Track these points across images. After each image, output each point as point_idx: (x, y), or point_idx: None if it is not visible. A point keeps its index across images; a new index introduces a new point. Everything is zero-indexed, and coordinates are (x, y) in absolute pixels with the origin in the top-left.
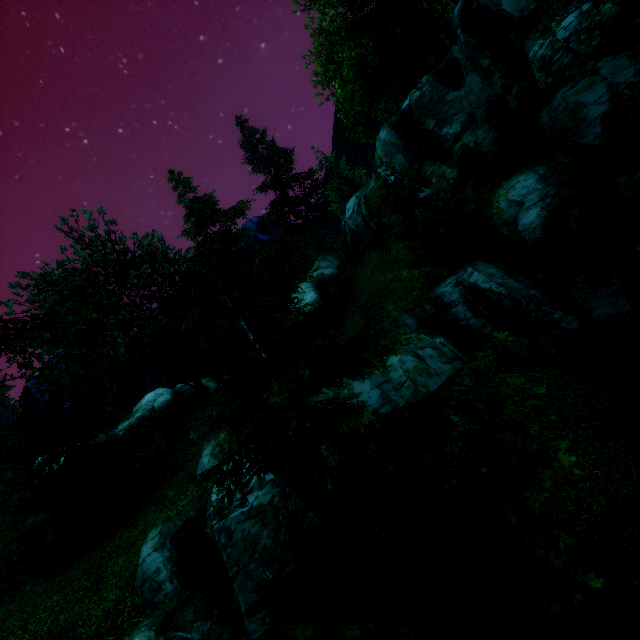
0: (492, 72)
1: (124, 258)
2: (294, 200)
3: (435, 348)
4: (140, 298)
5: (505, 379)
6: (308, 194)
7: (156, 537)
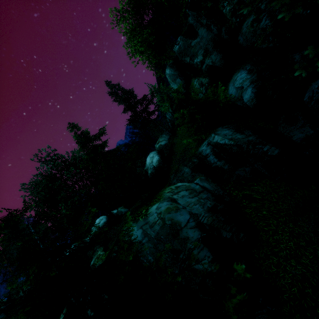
0: (209, 25)
1: (65, 164)
2: (140, 112)
3: (188, 189)
4: (74, 181)
5: (238, 193)
6: (145, 108)
7: (62, 316)
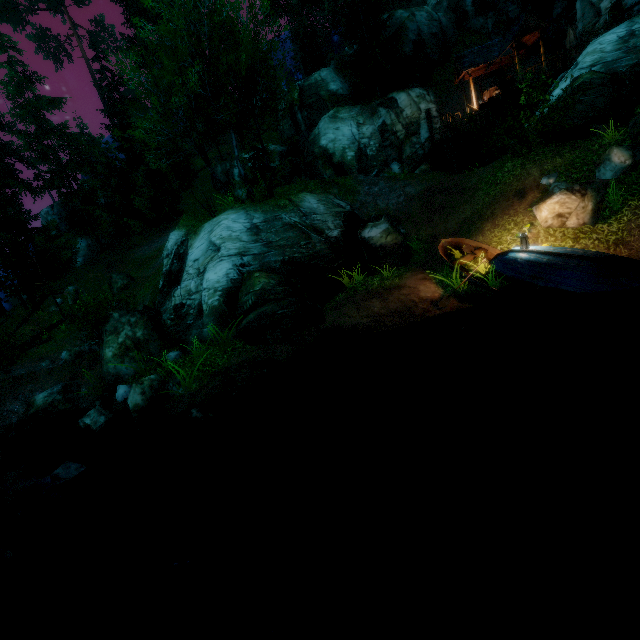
0: None
1: None
2: None
3: (428, 14)
4: None
5: (461, 39)
6: None
7: (333, 62)
